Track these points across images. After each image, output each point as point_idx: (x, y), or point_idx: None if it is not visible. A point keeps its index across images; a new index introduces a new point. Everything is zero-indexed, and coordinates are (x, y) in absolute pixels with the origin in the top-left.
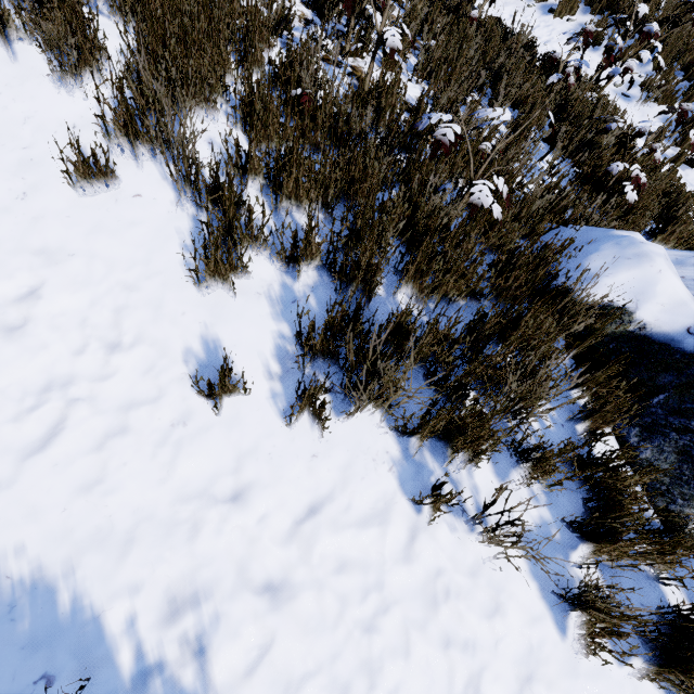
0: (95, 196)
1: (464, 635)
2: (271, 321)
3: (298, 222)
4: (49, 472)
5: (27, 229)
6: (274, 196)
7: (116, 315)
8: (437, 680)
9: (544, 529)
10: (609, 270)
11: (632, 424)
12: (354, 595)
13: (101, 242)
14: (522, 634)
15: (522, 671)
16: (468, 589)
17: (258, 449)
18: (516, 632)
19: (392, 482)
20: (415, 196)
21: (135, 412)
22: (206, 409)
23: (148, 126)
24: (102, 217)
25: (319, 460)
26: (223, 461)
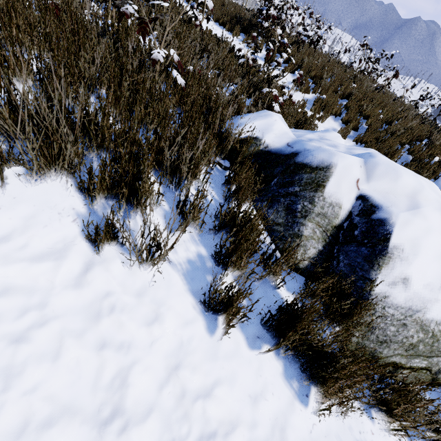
0: None
1: (121, 339)
2: None
3: None
4: None
5: None
6: None
7: None
8: (84, 376)
9: (200, 261)
10: (251, 121)
11: (263, 200)
12: (9, 314)
13: None
14: (175, 335)
15: (171, 362)
16: (134, 306)
17: None
18: (170, 333)
19: (74, 229)
20: (120, 59)
21: None
22: None
23: None
24: None
25: (2, 211)
26: None
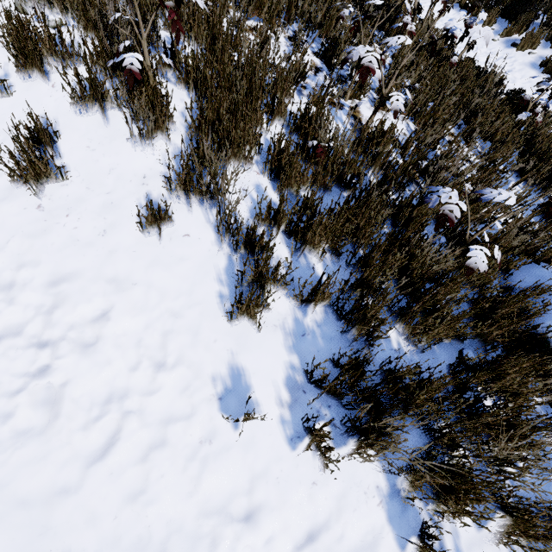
0: (155, 235)
1: None
2: (284, 352)
3: (310, 262)
4: (106, 480)
5: (104, 260)
6: (292, 238)
7: (164, 337)
8: None
9: None
10: None
11: None
12: None
13: (157, 274)
14: None
15: None
16: None
17: (268, 472)
18: None
19: (380, 516)
20: (413, 249)
21: (172, 426)
22: (228, 429)
23: (201, 184)
24: (159, 253)
25: (318, 487)
26: (240, 481)
